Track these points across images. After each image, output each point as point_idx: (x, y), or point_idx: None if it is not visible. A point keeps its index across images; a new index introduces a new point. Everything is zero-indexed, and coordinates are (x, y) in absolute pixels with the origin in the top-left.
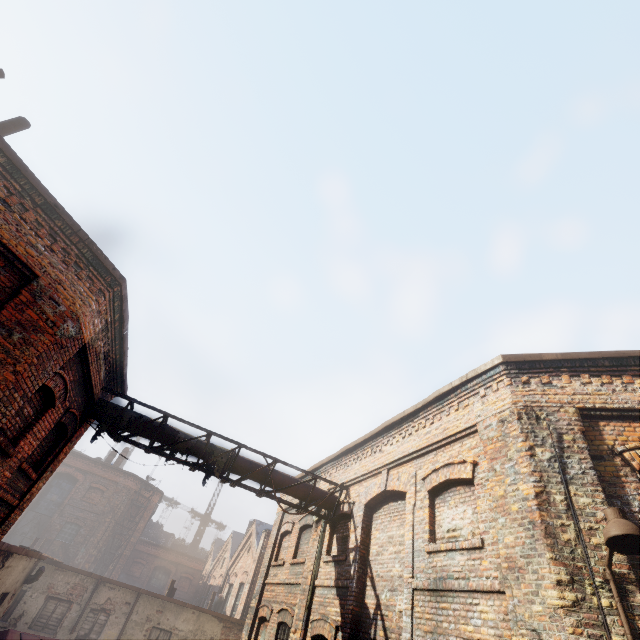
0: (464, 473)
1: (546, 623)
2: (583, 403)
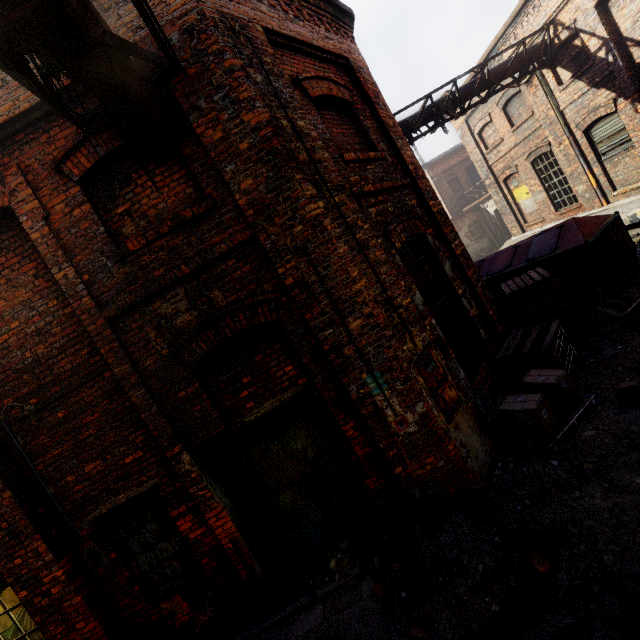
0: None
1: None
2: None
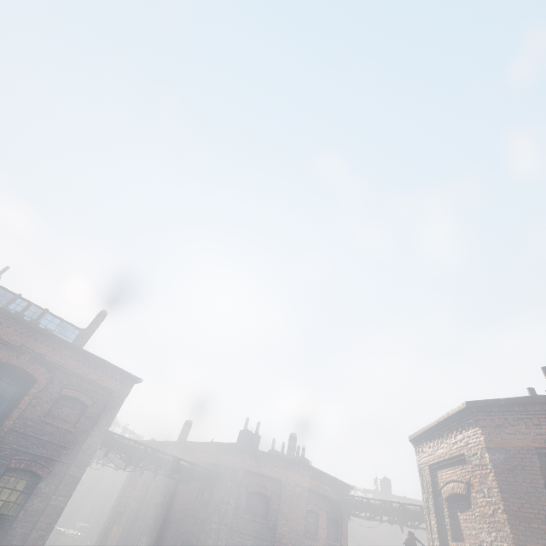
0: None
1: None
2: (429, 462)
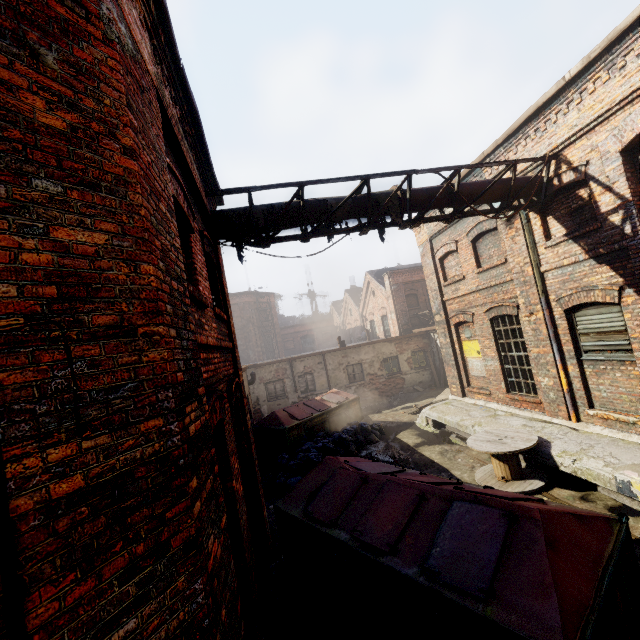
0: None
1: None
2: None
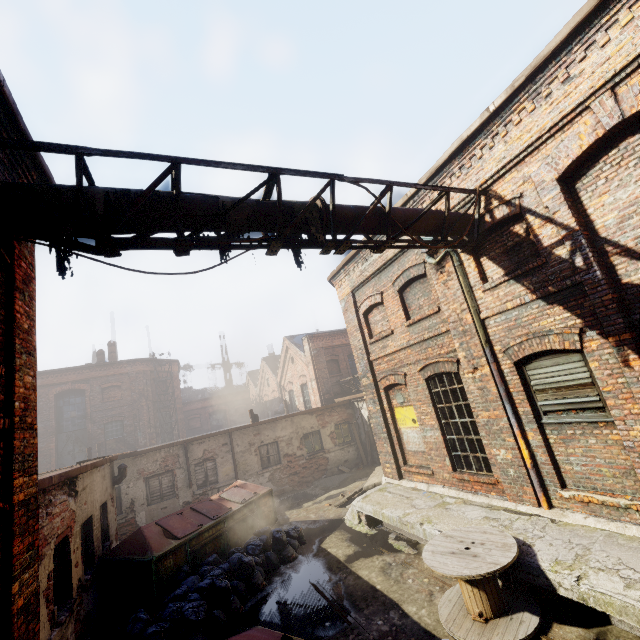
0: None
1: None
2: None
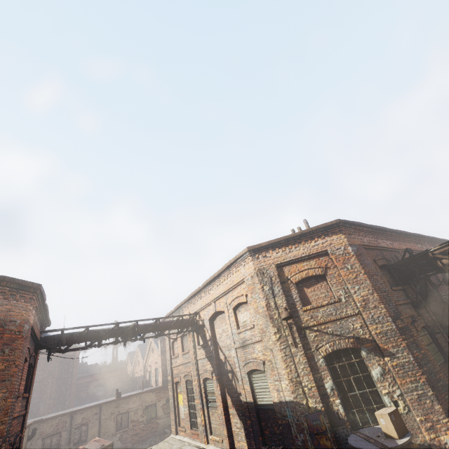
0: (243, 300)
1: (273, 346)
2: (277, 262)
